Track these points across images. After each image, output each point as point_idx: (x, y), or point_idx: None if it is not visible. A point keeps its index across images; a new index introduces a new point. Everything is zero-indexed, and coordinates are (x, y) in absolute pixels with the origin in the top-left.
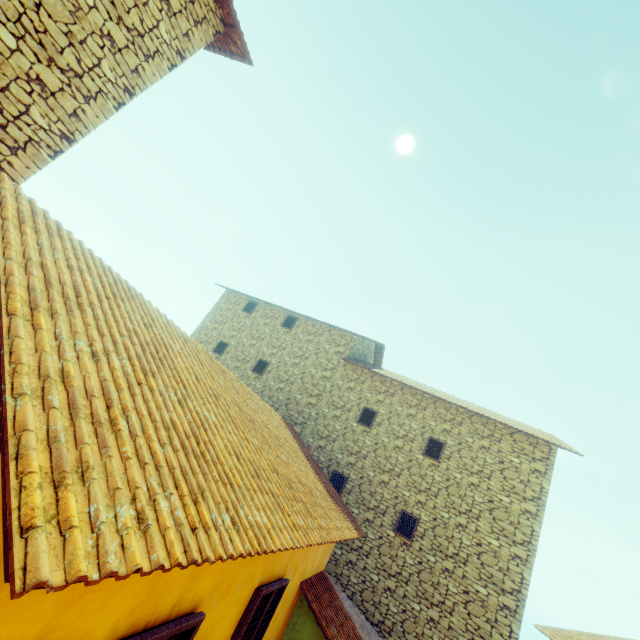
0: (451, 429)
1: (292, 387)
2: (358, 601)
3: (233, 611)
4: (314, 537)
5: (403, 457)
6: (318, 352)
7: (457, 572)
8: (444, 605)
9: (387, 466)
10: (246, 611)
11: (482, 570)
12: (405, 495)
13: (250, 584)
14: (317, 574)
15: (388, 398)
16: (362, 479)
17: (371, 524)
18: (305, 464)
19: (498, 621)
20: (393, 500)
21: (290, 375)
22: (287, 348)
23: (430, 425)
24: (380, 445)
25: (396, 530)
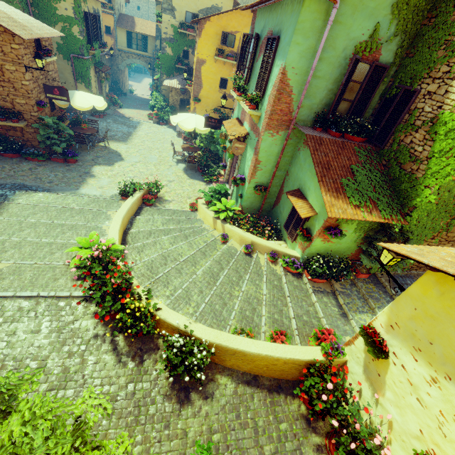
0: (140, 3)
1: None
2: None
3: None
4: None
5: (134, 12)
6: None
7: None
8: None
9: (133, 15)
10: None
11: None
12: None
13: None
14: None
15: None
16: None
17: None
18: None
19: None
20: None
21: None
22: None
23: (137, 3)
24: (130, 11)
25: None
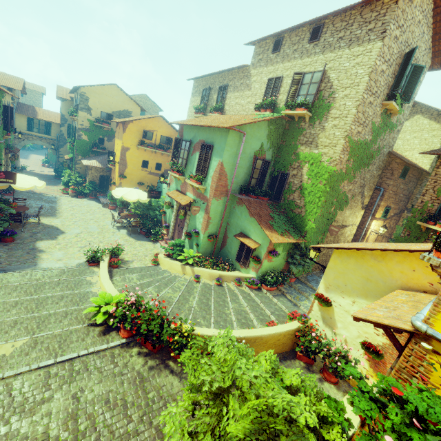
0: None
1: None
2: None
3: None
4: None
5: None
6: None
7: None
8: None
9: None
10: None
11: None
12: None
13: None
14: None
15: None
16: None
17: None
18: None
19: None
20: None
21: None
22: None
23: None
24: None
25: None
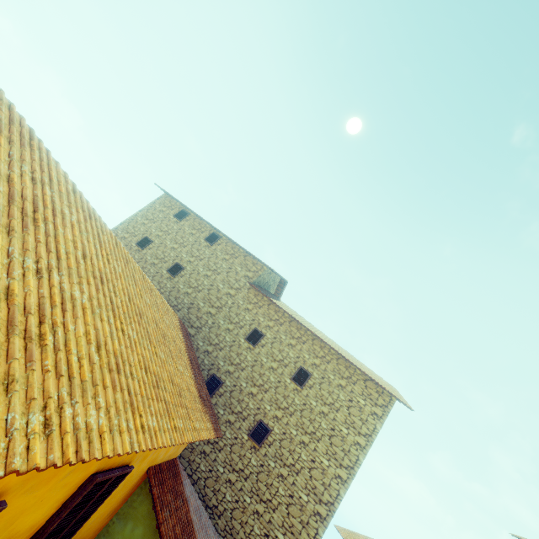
0: (320, 364)
1: (198, 295)
2: (201, 486)
3: (57, 495)
4: (163, 439)
5: (274, 377)
6: (230, 271)
7: (289, 479)
8: (271, 503)
9: (259, 381)
10: (74, 494)
11: (309, 481)
12: (266, 408)
13: (85, 471)
14: (169, 461)
15: (277, 326)
16: (235, 387)
17: (231, 425)
18: (185, 364)
19: (309, 524)
20: (255, 410)
21: (199, 284)
22: (204, 260)
23: (304, 357)
24: (258, 363)
25: (250, 435)
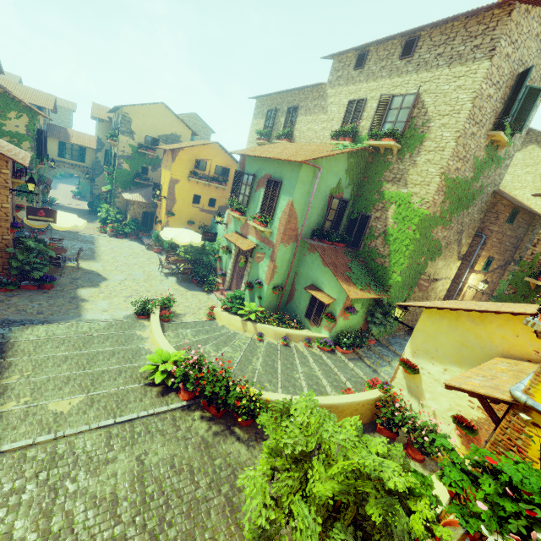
0: None
1: None
2: None
3: None
4: None
5: None
6: None
7: None
8: None
9: None
10: None
11: None
12: None
13: None
14: None
15: None
16: None
17: None
18: None
19: None
20: None
21: None
22: None
23: None
24: None
25: None
